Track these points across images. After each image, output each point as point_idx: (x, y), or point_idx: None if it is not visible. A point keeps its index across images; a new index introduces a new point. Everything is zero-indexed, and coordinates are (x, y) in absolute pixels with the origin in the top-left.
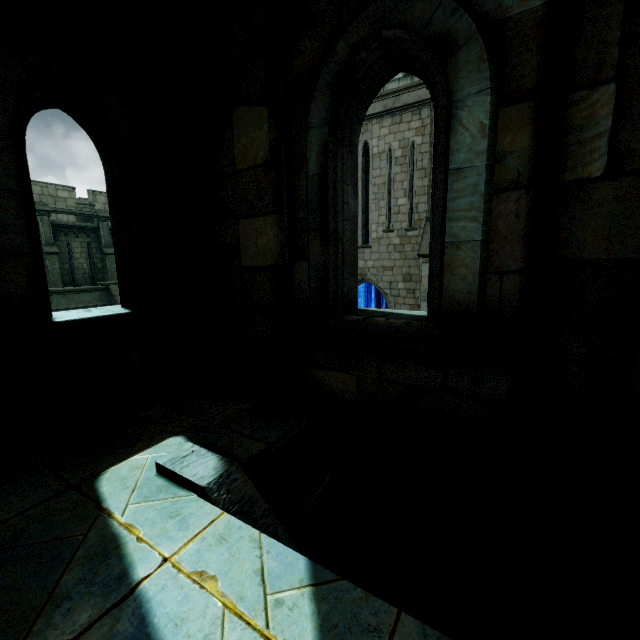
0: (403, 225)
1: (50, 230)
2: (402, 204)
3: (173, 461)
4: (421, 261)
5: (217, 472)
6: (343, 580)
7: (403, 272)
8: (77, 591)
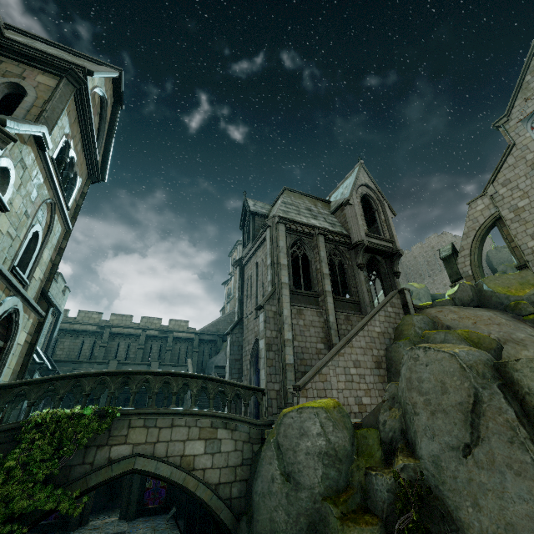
0: None
1: (144, 338)
2: (266, 286)
3: None
4: (259, 313)
5: None
6: None
7: None
8: None
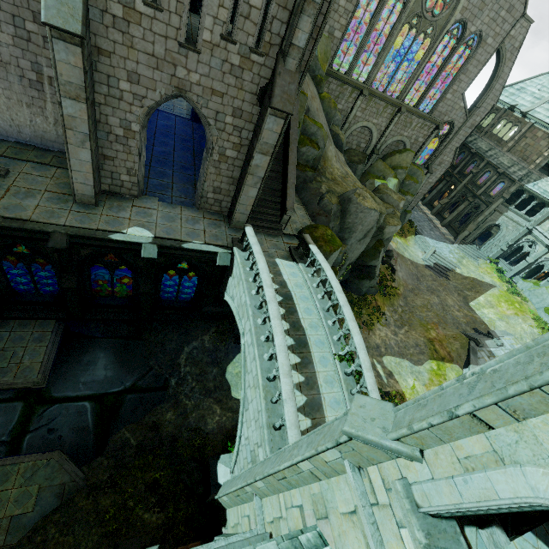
0: (249, 41)
1: None
2: (255, 6)
3: (496, 546)
4: (269, 112)
5: (504, 533)
6: (536, 528)
7: (235, 105)
8: None
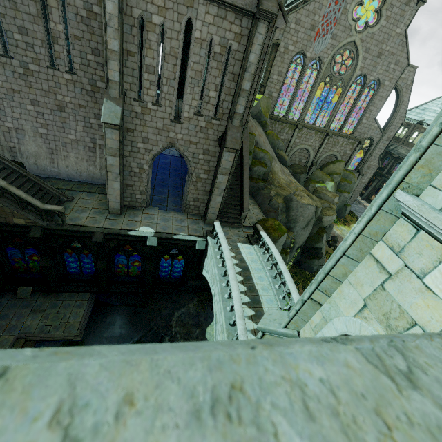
0: (210, 114)
1: None
2: (212, 96)
3: None
4: (225, 150)
5: None
6: None
7: (204, 148)
8: None
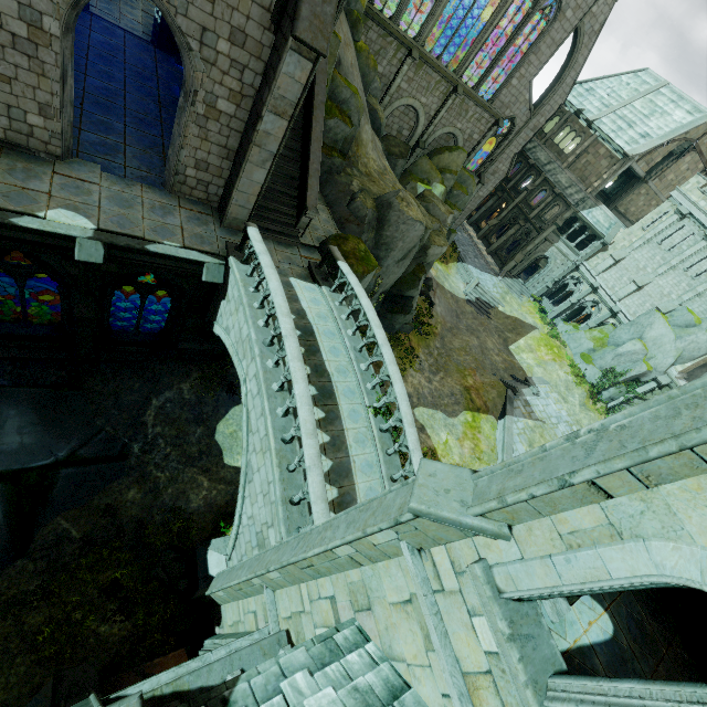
0: None
1: None
2: None
3: (558, 615)
4: (290, 44)
5: (566, 600)
6: None
7: (234, 22)
8: (591, 662)
